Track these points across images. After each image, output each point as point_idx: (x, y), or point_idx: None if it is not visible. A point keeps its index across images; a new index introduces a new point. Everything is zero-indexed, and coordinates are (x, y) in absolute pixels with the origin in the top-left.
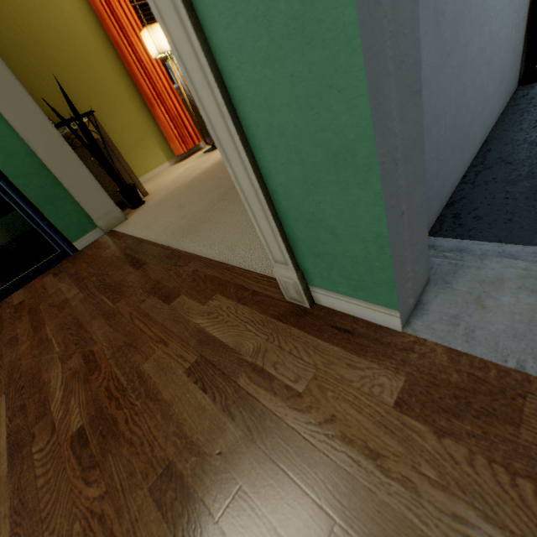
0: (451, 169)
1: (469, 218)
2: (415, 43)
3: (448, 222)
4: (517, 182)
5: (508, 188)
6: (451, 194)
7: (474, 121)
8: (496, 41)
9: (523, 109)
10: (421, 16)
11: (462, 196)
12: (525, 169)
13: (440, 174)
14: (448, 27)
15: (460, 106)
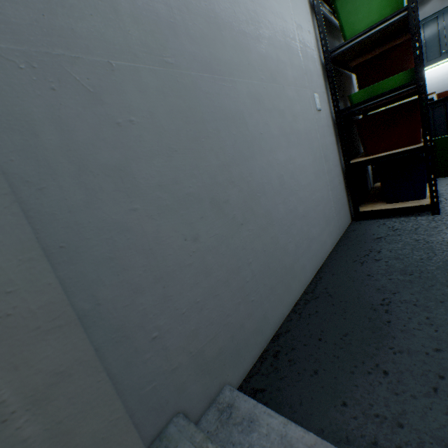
0: (275, 302)
1: (285, 360)
2: (47, 287)
3: (267, 362)
4: (332, 320)
5: (324, 326)
6: (281, 323)
7: (299, 257)
8: (310, 201)
9: (351, 242)
10: (192, 208)
11: (288, 328)
12: (341, 306)
13: (255, 312)
14: (237, 207)
15: (272, 252)
